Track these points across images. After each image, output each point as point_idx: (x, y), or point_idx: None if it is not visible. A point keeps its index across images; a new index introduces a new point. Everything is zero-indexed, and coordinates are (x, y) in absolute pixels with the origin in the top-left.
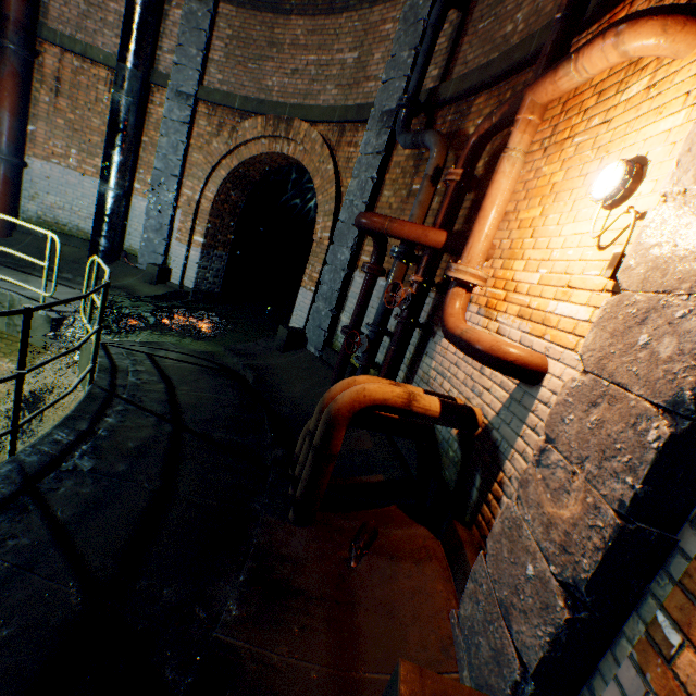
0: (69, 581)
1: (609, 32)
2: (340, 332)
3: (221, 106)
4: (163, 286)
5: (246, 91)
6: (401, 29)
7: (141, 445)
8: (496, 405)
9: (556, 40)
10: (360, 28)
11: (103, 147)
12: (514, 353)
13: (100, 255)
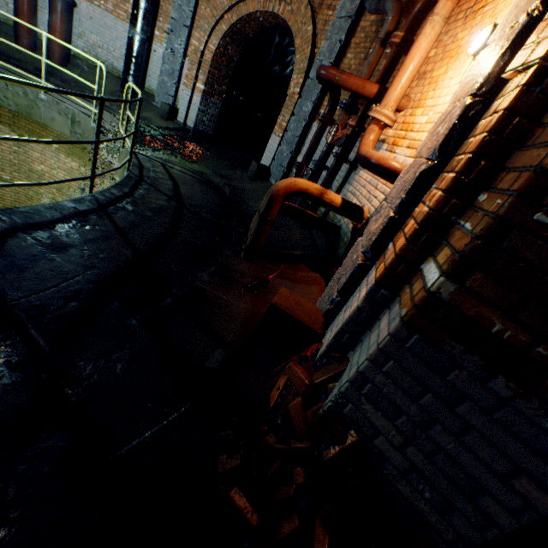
0: (127, 248)
1: None
2: (294, 166)
3: None
4: (172, 122)
5: None
6: None
7: (159, 207)
8: (377, 204)
9: None
10: None
11: None
12: (390, 163)
13: (128, 91)
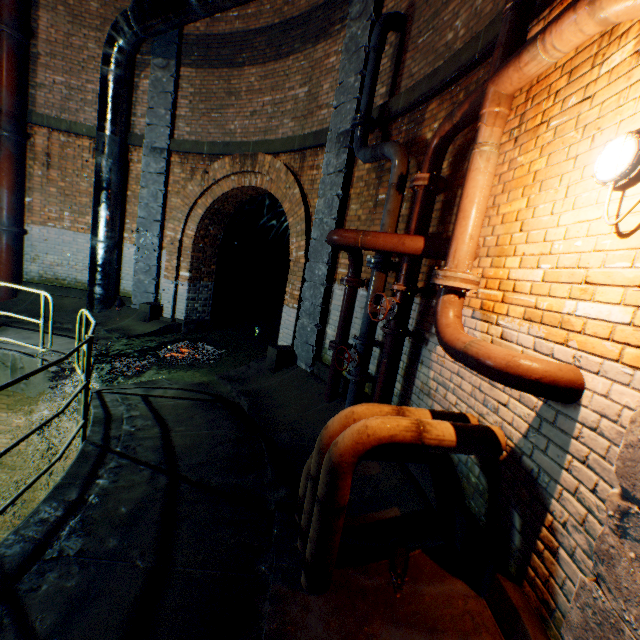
0: None
1: (581, 1)
2: (328, 347)
3: (191, 153)
4: (156, 322)
5: (212, 137)
6: (345, 59)
7: (135, 508)
8: (520, 424)
9: (510, 29)
10: (307, 66)
11: (92, 205)
12: (539, 369)
13: (97, 301)
